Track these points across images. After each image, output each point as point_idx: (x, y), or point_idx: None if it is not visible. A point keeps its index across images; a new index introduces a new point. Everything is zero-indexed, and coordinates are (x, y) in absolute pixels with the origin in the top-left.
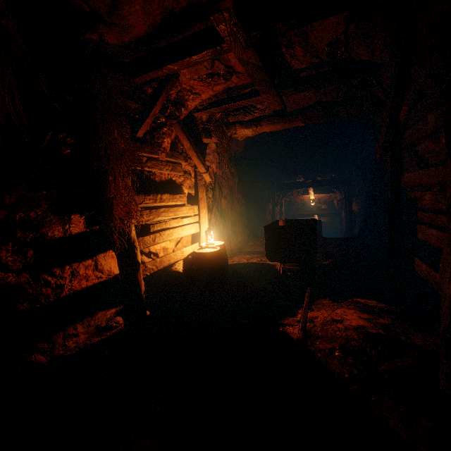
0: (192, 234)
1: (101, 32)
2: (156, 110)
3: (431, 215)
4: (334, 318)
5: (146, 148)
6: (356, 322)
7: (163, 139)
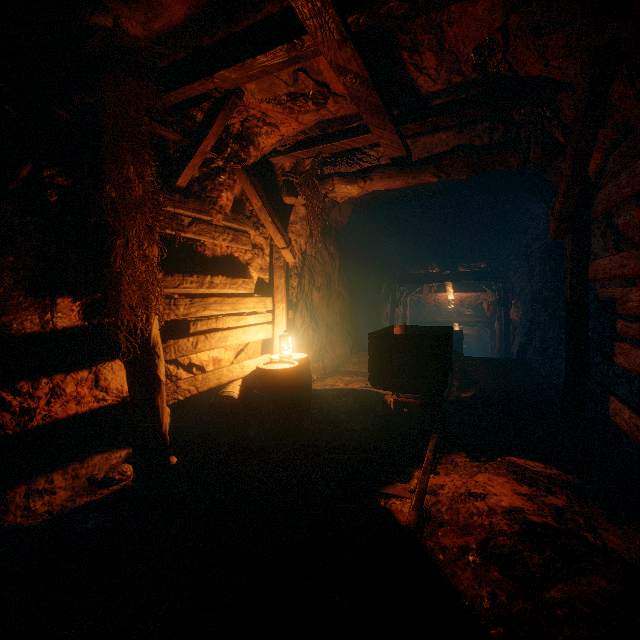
0: (263, 340)
1: (116, 14)
2: (207, 146)
3: None
4: (471, 489)
5: (191, 204)
6: (509, 500)
7: (220, 193)
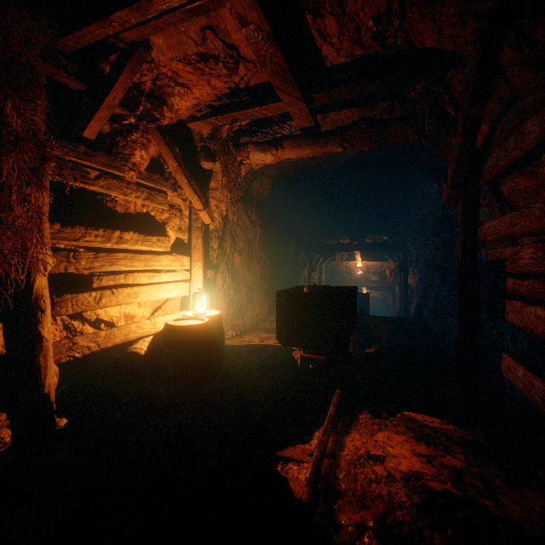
0: (182, 298)
1: None
2: (114, 99)
3: (534, 283)
4: (371, 451)
5: (99, 157)
6: (408, 463)
7: (133, 151)
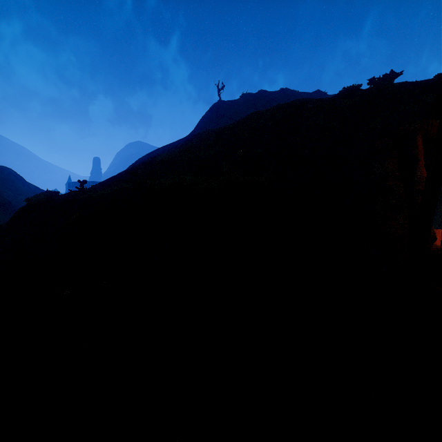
0: None
1: None
2: None
3: None
4: None
5: None
6: None
7: None
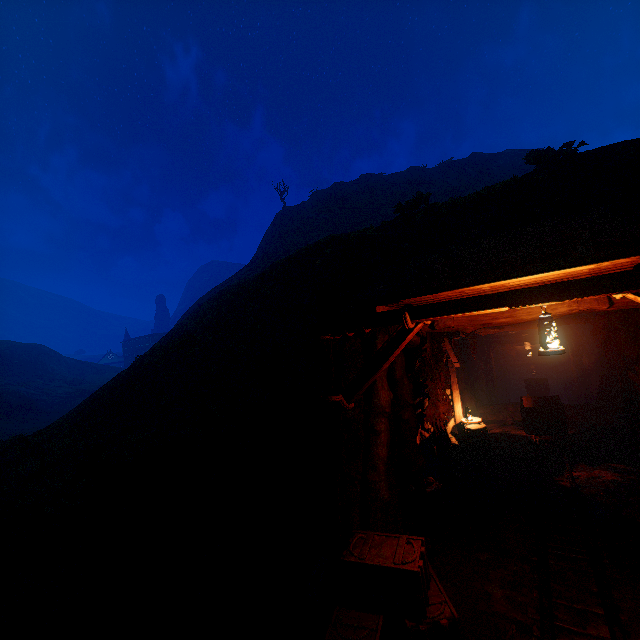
0: None
1: None
2: None
3: None
4: (593, 476)
5: None
6: (610, 478)
7: None
